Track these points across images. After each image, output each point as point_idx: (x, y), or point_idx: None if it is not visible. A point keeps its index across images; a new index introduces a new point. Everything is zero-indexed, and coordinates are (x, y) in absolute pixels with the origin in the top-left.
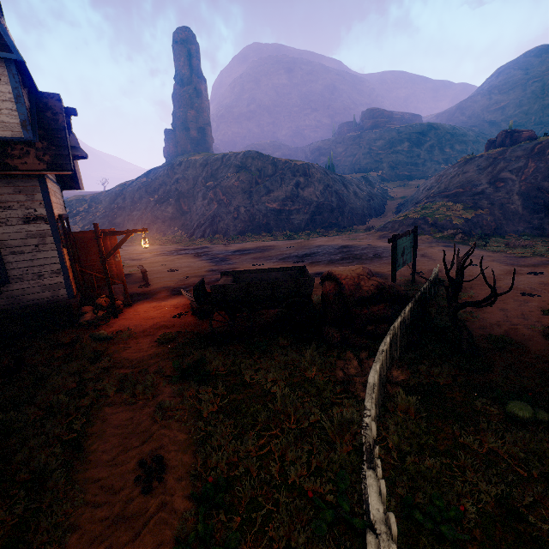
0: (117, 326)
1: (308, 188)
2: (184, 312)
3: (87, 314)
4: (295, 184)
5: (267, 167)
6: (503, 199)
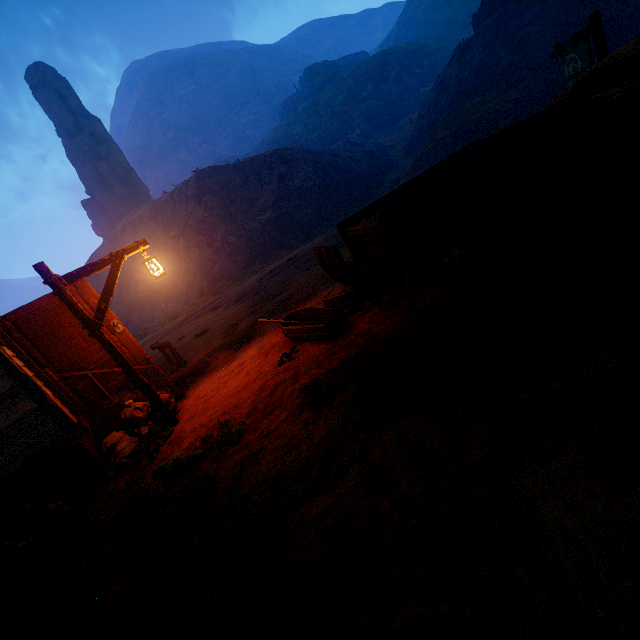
0: (192, 433)
1: (296, 175)
2: (288, 351)
3: (118, 445)
4: (278, 177)
5: (232, 178)
6: (542, 57)
